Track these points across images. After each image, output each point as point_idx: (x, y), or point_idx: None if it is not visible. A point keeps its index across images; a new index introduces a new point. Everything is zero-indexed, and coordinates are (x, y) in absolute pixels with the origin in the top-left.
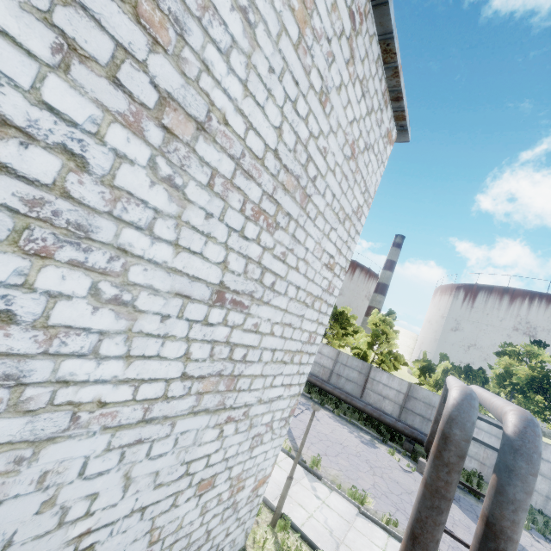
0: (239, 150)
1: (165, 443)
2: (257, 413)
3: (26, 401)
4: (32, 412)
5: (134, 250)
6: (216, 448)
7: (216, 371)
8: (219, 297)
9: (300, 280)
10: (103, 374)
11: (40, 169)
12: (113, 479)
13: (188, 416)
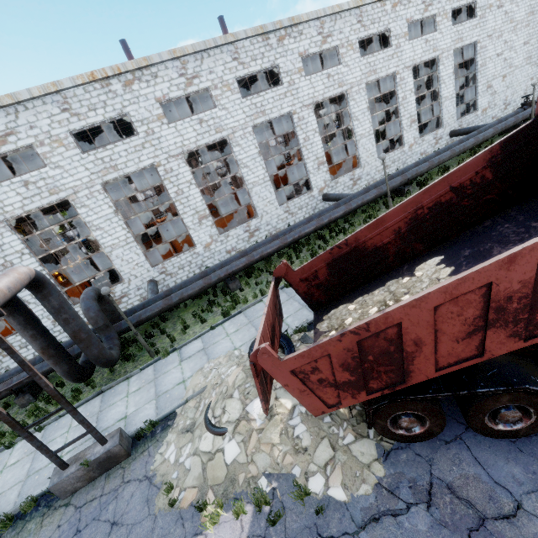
0: (521, 21)
1: (524, 70)
2: (537, 63)
3: (512, 66)
4: (513, 67)
5: (515, 46)
6: (531, 71)
7: (527, 57)
8: (524, 44)
9: (537, 28)
10: (516, 62)
11: (509, 44)
12: (520, 76)
13: (525, 66)
